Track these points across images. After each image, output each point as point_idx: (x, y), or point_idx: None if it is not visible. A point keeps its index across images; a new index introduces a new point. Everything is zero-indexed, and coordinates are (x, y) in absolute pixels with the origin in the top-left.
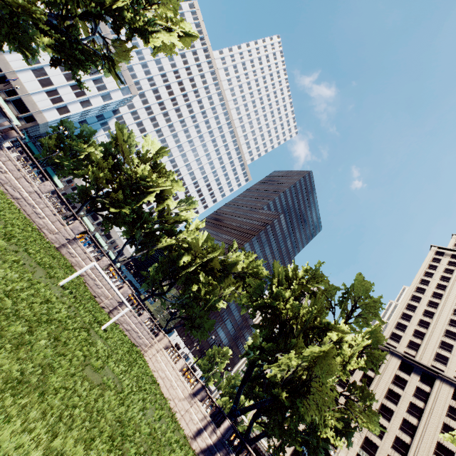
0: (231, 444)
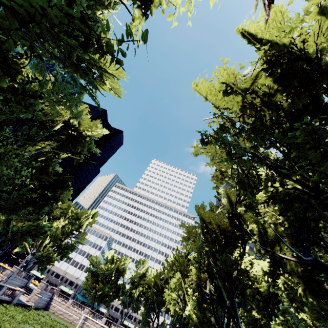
0: None
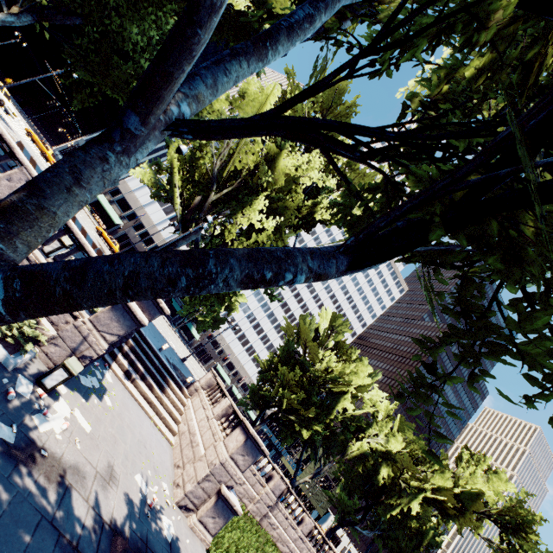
0: None
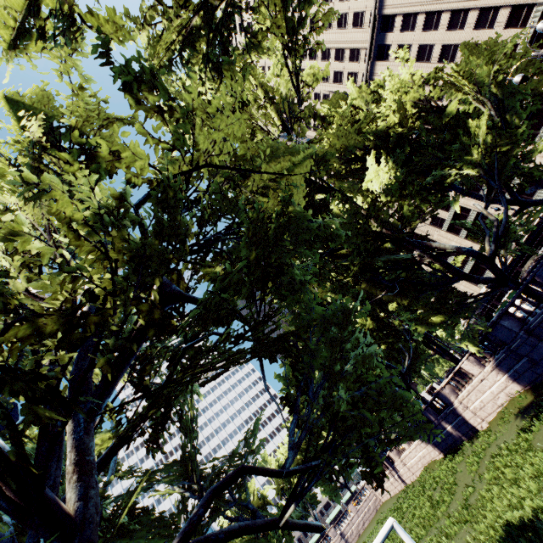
0: (392, 462)
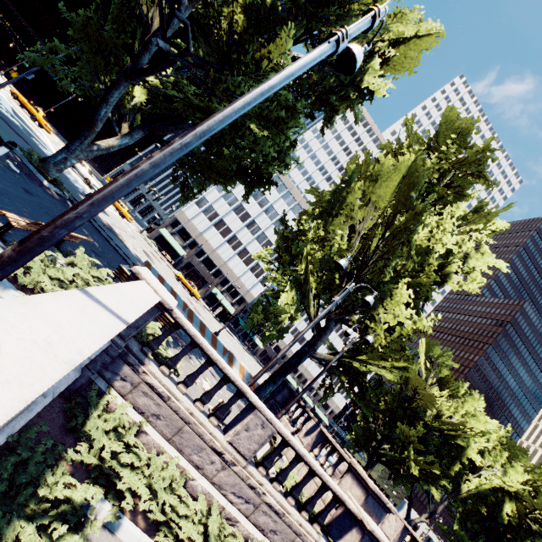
0: None
